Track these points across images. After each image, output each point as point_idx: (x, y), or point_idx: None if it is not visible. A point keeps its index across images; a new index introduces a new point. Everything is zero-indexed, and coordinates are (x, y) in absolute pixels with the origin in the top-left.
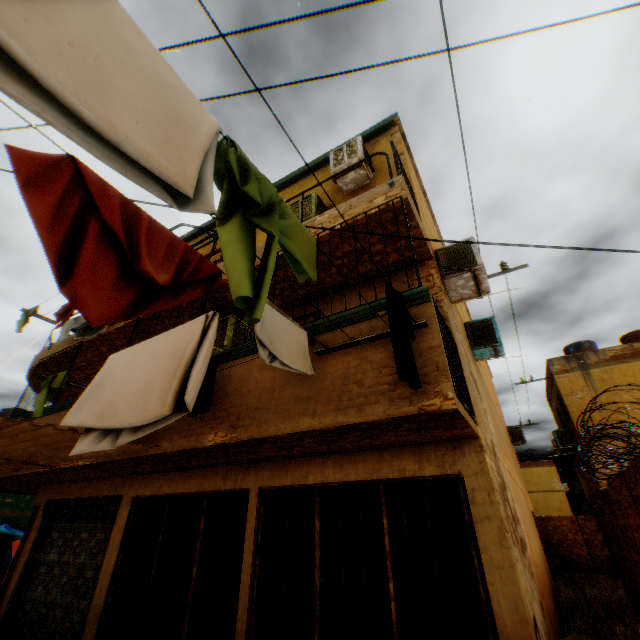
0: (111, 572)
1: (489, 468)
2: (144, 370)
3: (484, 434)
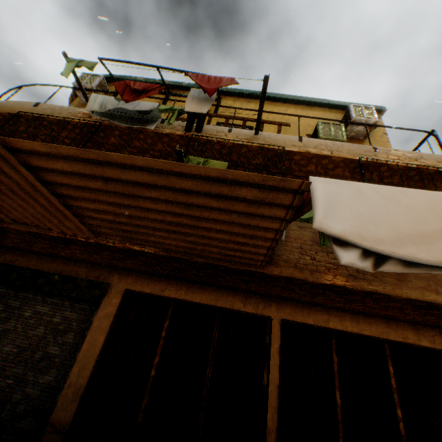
0: (96, 355)
1: None
2: (392, 212)
3: None
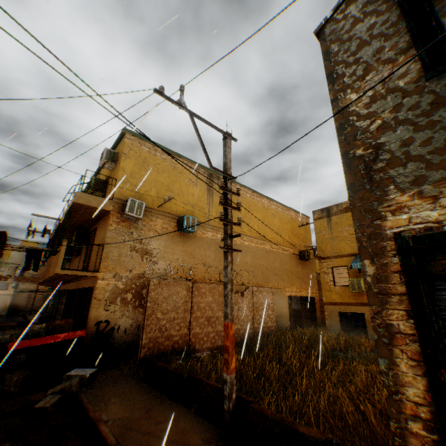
0: (63, 311)
1: (101, 284)
2: None
3: (118, 273)
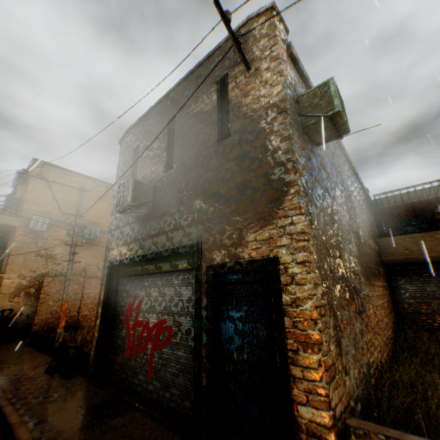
0: None
1: (7, 282)
2: None
3: (23, 274)
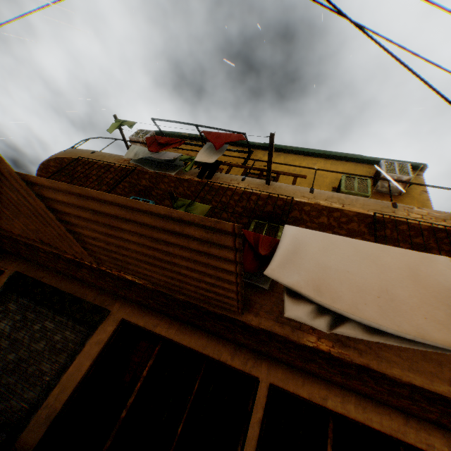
0: (78, 380)
1: None
2: (365, 270)
3: None
